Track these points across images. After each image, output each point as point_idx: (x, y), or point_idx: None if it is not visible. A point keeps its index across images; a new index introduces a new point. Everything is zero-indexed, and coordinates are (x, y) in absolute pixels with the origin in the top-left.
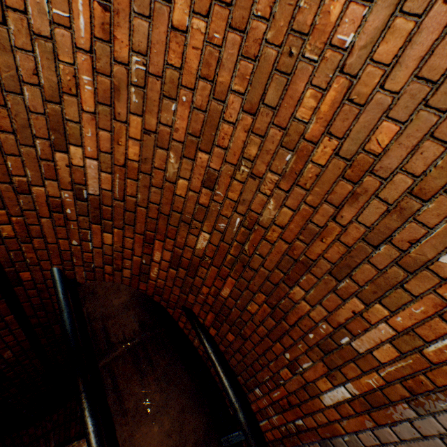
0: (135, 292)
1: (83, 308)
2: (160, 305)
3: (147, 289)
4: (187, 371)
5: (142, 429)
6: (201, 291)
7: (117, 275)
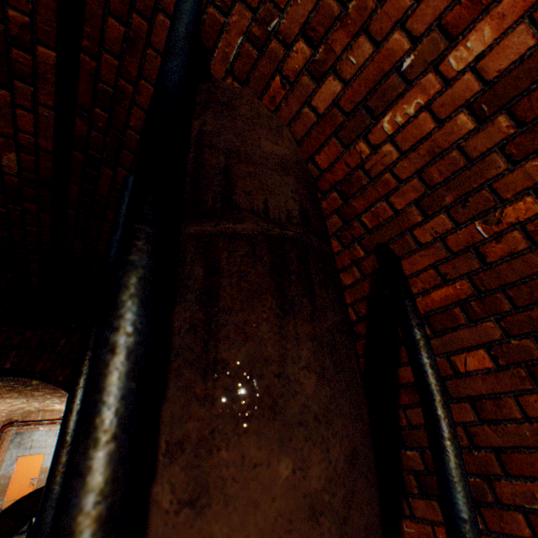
0: (301, 160)
1: (193, 121)
2: (325, 222)
3: (327, 168)
4: (359, 373)
5: (243, 444)
6: (495, 213)
7: (298, 93)
